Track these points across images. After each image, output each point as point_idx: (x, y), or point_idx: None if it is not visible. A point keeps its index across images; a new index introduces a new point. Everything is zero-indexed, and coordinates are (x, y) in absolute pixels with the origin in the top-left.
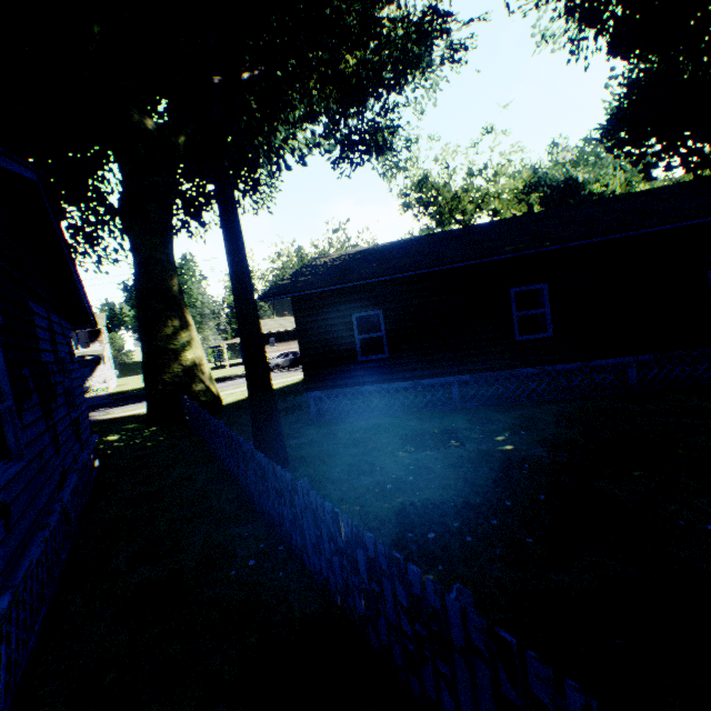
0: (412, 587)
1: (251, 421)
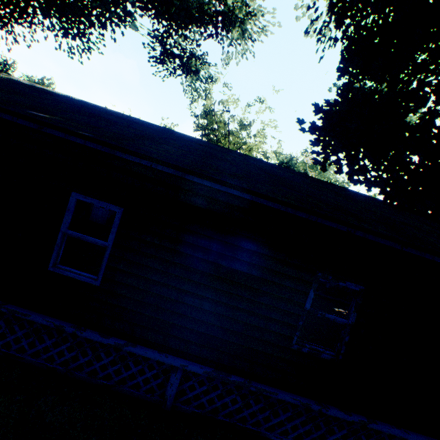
0: None
1: None
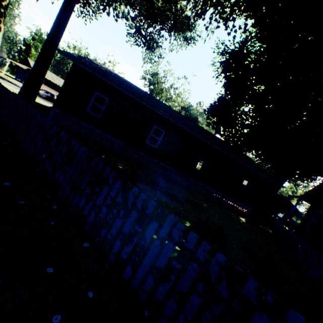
0: (71, 146)
1: (19, 92)
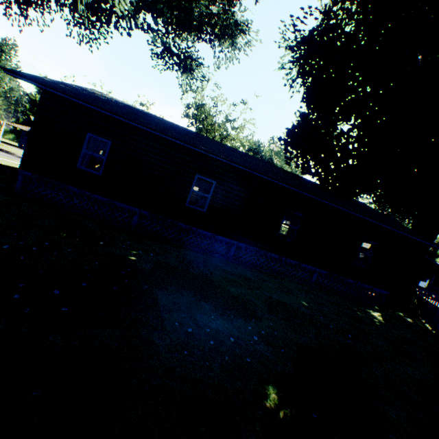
0: None
1: None
